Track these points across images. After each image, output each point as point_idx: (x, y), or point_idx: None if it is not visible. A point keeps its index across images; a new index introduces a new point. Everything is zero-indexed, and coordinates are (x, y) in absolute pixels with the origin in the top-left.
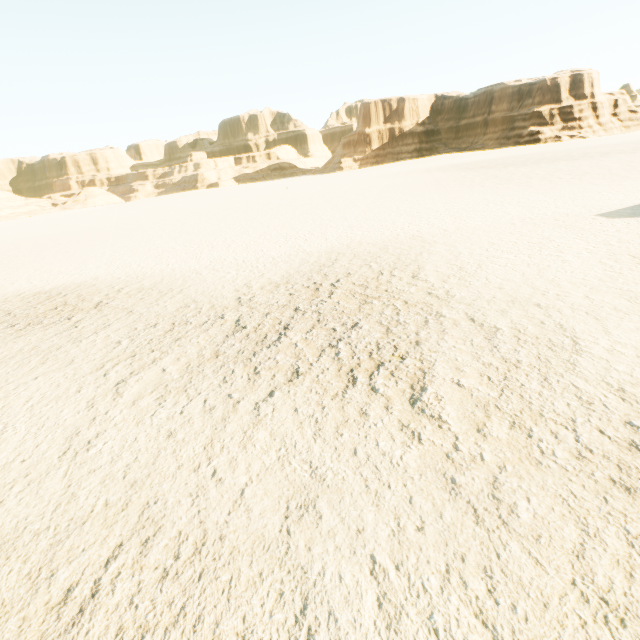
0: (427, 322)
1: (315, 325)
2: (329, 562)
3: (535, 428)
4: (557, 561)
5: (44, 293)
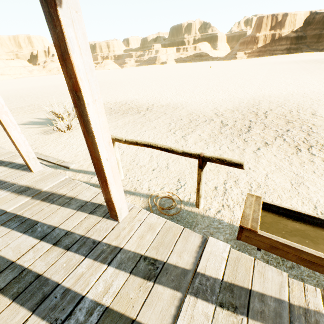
0: None
1: (265, 128)
2: (319, 199)
3: None
4: None
5: (118, 103)
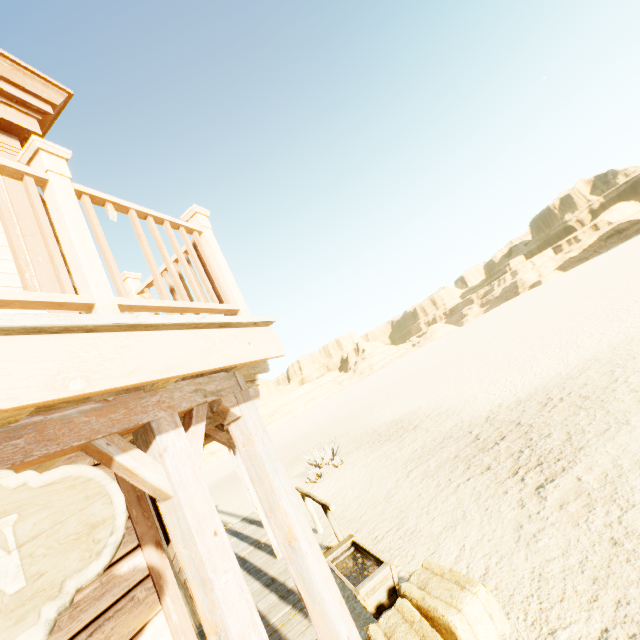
0: (606, 430)
1: (521, 436)
2: (448, 543)
3: (598, 507)
4: (535, 560)
5: (394, 420)
